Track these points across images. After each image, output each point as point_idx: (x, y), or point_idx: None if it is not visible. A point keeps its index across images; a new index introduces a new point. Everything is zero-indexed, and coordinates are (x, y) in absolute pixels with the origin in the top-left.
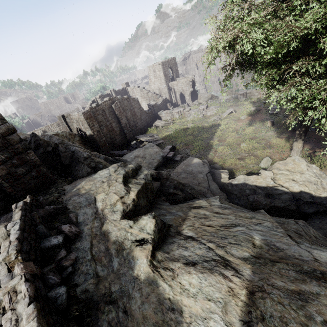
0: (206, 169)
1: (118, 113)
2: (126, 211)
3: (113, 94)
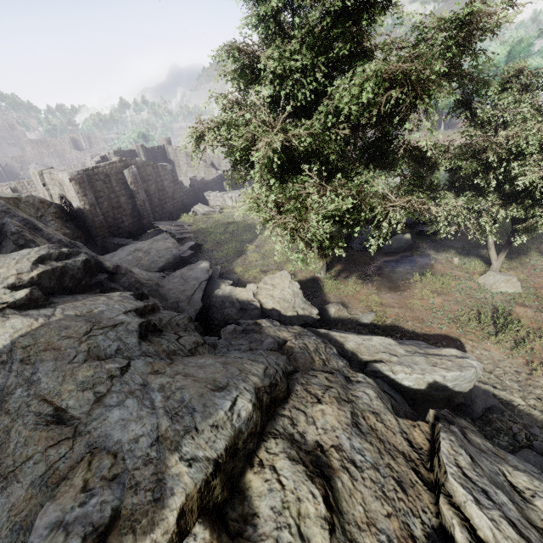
0: (205, 276)
1: (132, 184)
2: (17, 285)
3: (141, 153)
